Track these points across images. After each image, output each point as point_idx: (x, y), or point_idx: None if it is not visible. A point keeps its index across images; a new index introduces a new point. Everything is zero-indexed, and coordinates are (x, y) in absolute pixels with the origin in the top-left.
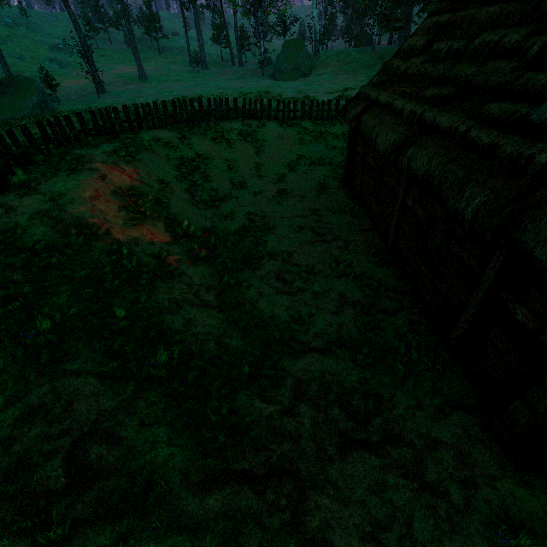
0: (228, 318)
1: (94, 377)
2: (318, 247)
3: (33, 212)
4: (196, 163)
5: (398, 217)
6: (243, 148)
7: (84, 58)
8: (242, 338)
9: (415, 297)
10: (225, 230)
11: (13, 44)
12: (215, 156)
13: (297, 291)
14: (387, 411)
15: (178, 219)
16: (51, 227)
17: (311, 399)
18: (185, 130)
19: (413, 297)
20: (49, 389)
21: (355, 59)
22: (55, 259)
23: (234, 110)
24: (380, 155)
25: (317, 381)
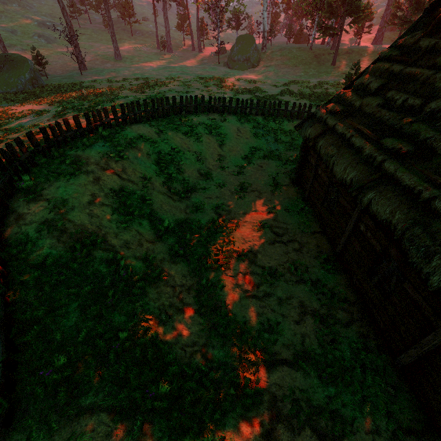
0: (208, 323)
1: (106, 412)
2: (277, 248)
3: (40, 221)
4: (171, 156)
5: (349, 234)
6: (208, 141)
7: (70, 41)
8: (222, 347)
9: (362, 307)
10: (197, 223)
11: (6, 19)
12: (186, 149)
13: (263, 296)
14: (351, 435)
15: (158, 214)
16: (57, 238)
17: (286, 418)
18: (161, 124)
19: (361, 308)
20: (68, 433)
21: (295, 56)
22: (63, 276)
23: (201, 106)
24: (334, 175)
25: (289, 399)
